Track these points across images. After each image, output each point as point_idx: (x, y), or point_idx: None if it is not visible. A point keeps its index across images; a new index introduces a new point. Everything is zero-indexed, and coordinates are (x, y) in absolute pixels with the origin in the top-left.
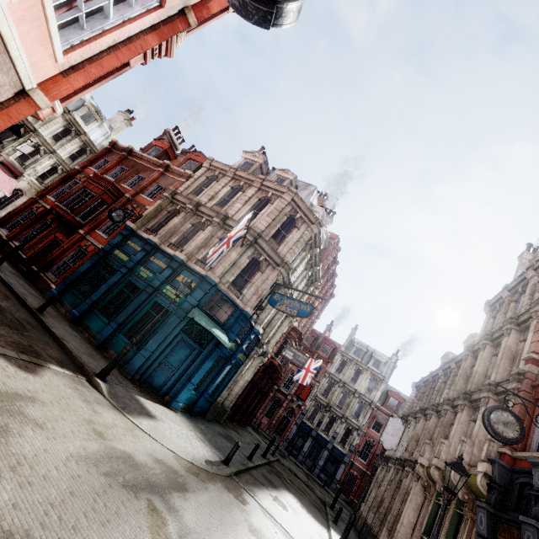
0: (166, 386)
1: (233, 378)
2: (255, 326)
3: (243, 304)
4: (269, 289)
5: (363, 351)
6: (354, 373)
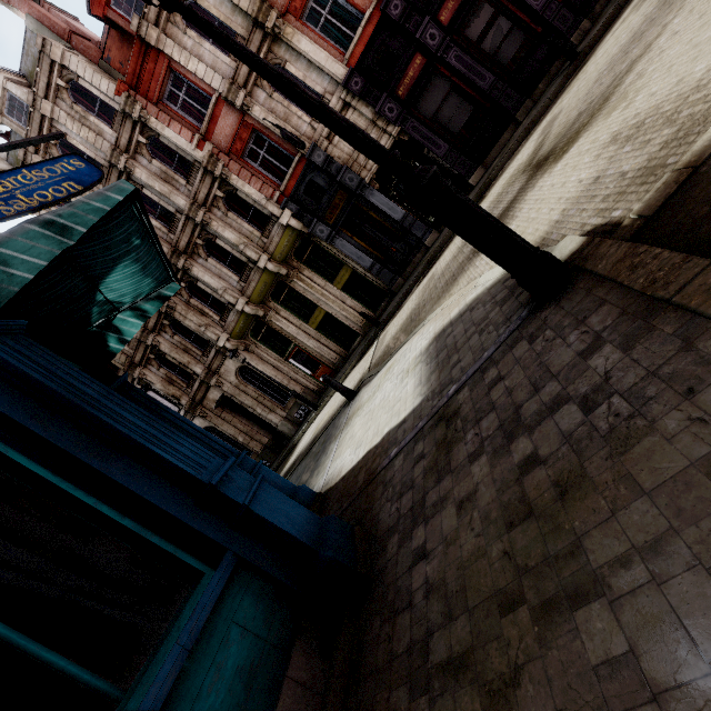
0: None
1: None
2: None
3: None
4: None
5: None
6: None
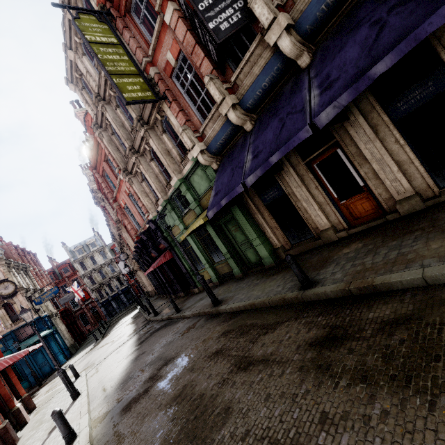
0: (52, 366)
1: (62, 335)
2: (42, 316)
3: (30, 319)
4: (29, 302)
5: (82, 248)
6: (91, 261)
